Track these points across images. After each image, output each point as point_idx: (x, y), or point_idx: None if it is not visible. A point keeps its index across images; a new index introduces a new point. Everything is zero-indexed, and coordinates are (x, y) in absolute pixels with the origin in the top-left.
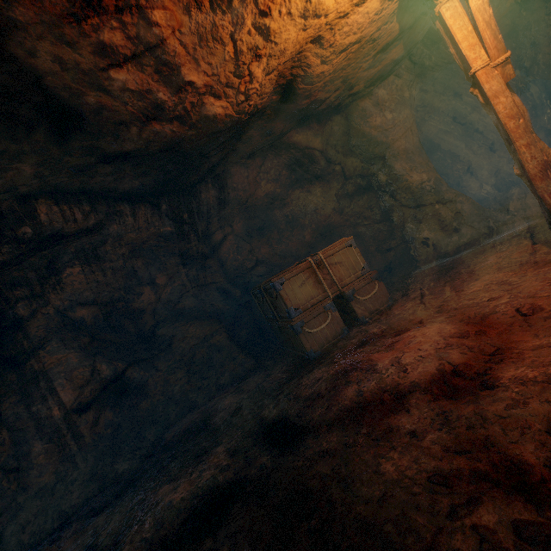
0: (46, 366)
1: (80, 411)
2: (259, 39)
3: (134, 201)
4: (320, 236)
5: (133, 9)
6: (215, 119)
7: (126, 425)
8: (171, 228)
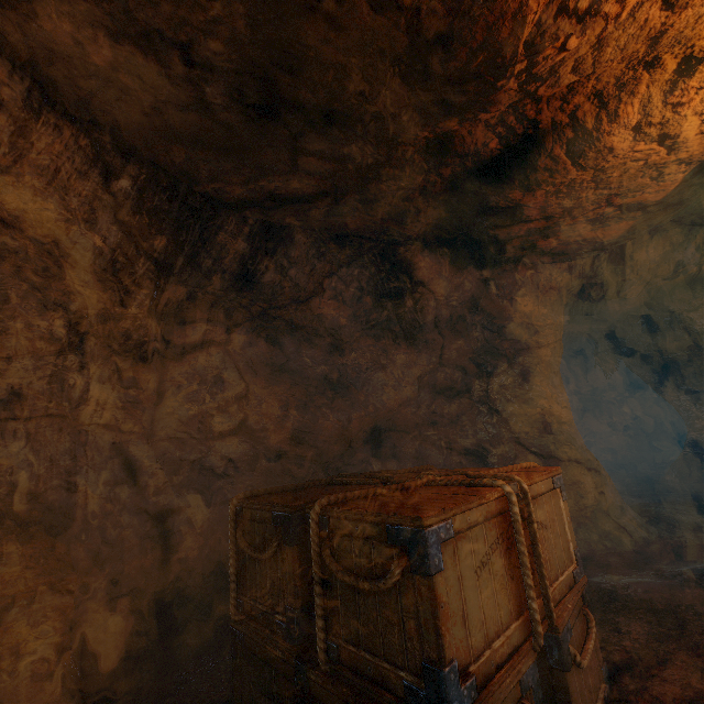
0: None
1: None
2: None
3: (54, 104)
4: (370, 432)
5: None
6: None
7: None
8: (104, 242)
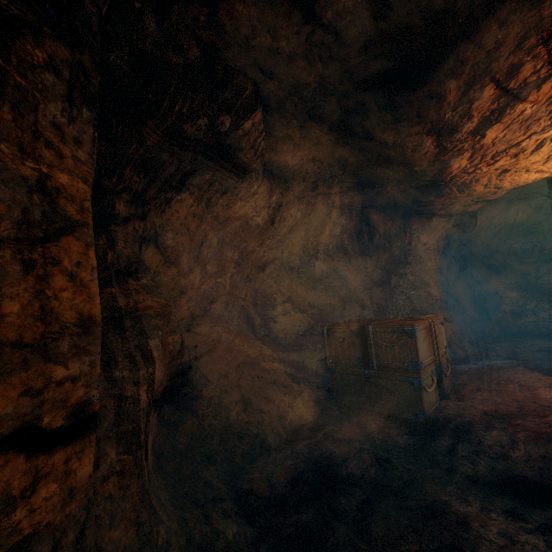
0: (140, 307)
1: (155, 407)
2: (532, 148)
3: (265, 174)
4: (341, 302)
5: (551, 69)
6: (445, 169)
7: (168, 454)
8: (261, 221)
